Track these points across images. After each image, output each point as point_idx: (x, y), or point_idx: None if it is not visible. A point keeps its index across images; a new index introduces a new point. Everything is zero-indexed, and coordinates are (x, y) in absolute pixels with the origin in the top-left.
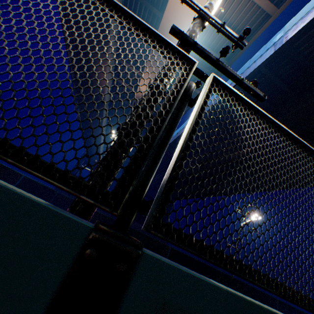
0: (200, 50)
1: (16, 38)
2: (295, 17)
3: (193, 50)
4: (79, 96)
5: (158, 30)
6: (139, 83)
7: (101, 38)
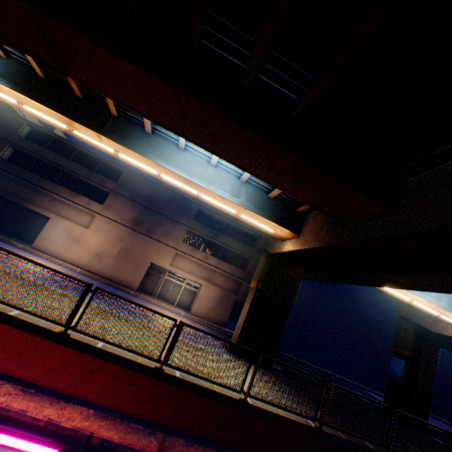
0: None
1: None
2: None
3: None
4: None
5: None
6: None
7: None
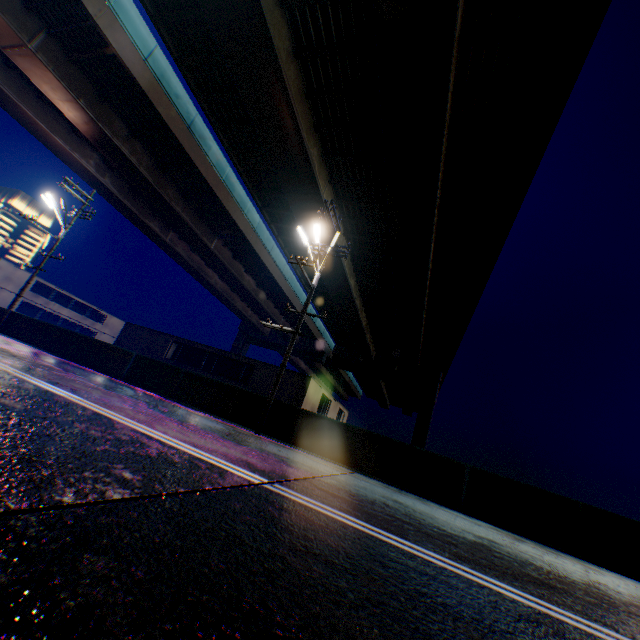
0: None
1: None
2: None
3: None
4: None
5: None
6: None
7: None
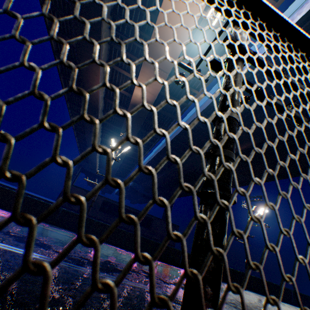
0: (262, 63)
1: (203, 163)
2: (288, 10)
3: (251, 63)
4: (71, 105)
5: (151, 32)
6: (133, 87)
7: (299, 101)
